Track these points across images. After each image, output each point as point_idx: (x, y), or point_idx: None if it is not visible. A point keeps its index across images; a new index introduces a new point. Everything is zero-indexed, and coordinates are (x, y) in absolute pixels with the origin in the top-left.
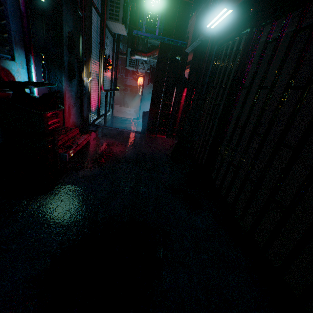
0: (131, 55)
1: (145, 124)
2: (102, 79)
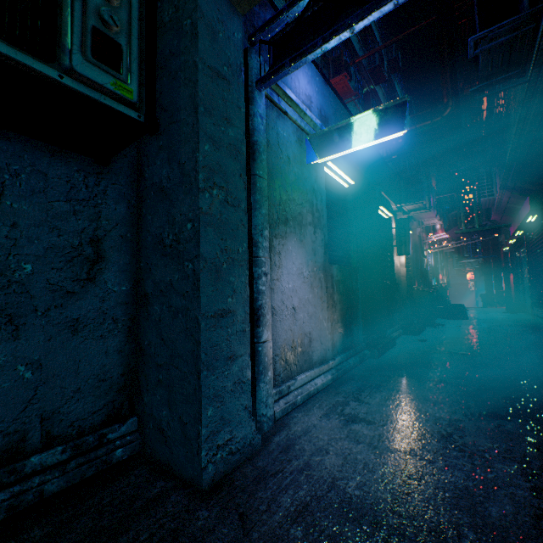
0: (459, 261)
1: (484, 303)
2: (445, 280)
